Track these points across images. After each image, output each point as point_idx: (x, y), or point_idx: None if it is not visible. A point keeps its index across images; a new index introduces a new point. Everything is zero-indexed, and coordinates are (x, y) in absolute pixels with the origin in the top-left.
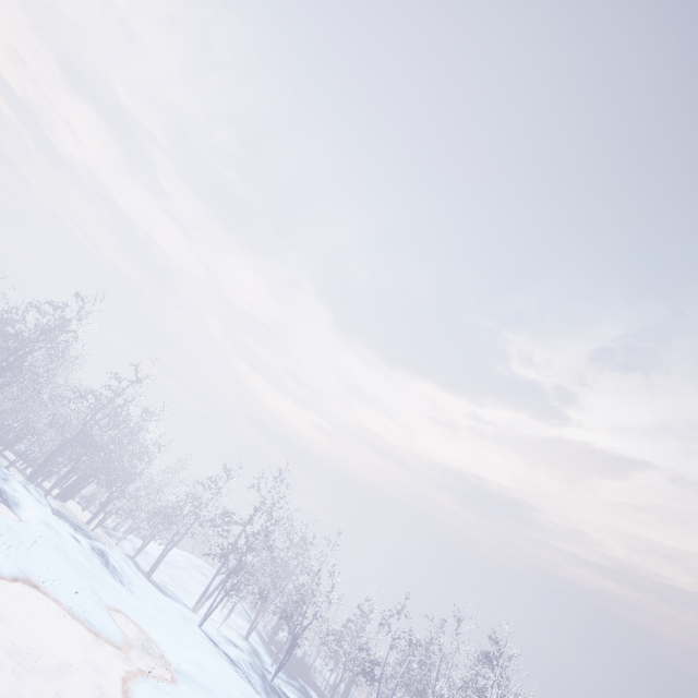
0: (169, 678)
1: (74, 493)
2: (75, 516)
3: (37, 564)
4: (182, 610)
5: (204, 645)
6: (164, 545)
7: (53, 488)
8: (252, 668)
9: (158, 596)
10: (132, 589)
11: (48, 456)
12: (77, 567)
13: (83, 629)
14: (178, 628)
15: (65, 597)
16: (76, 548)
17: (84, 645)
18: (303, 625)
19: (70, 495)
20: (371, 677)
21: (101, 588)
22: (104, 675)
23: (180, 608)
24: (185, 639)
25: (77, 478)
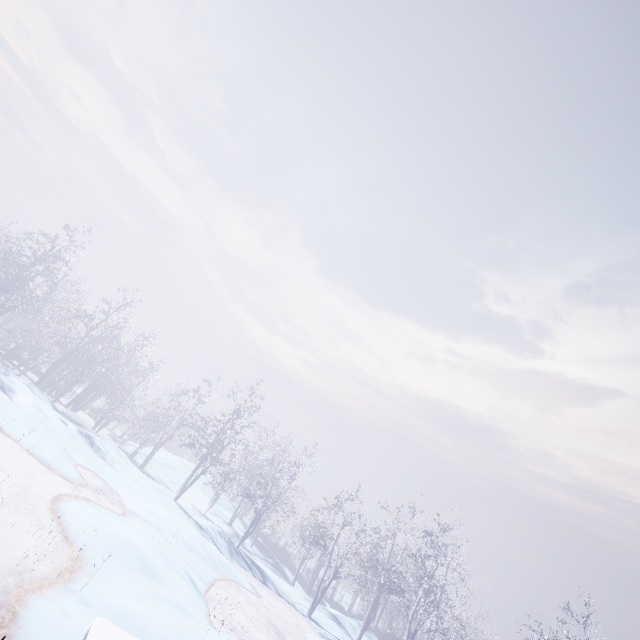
0: (118, 512)
1: (83, 405)
2: (84, 422)
3: (9, 420)
4: (161, 487)
5: (172, 509)
6: (163, 452)
7: (61, 395)
8: (220, 535)
9: (139, 474)
10: (113, 465)
11: (52, 366)
12: (56, 436)
13: (36, 462)
14: (148, 494)
15: (29, 443)
16: (62, 427)
17: (31, 468)
18: (266, 505)
19: (80, 406)
20: (323, 547)
21: (77, 454)
22: (40, 486)
23: (159, 486)
24: (152, 500)
25: (84, 391)
